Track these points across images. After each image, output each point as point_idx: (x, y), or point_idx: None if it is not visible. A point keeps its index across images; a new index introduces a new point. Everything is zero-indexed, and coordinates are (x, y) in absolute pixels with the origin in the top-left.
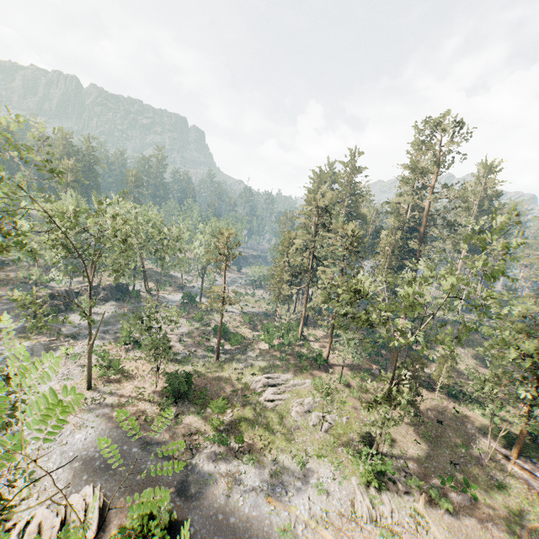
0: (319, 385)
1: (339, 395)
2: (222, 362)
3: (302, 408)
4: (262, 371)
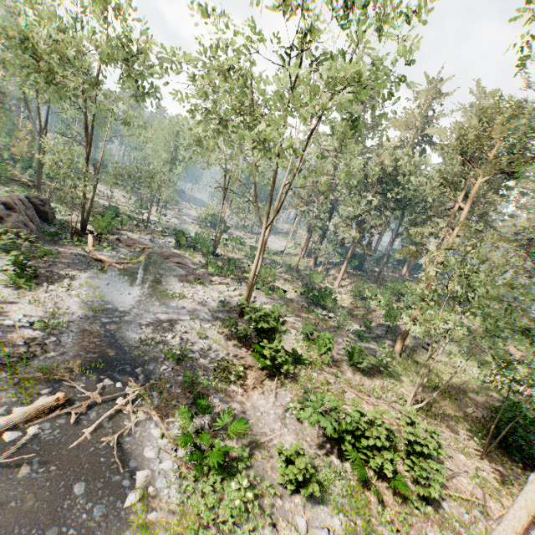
0: None
1: None
2: (415, 356)
3: None
4: (470, 360)
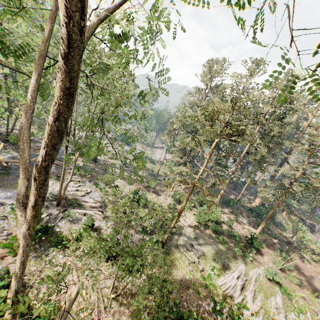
0: (275, 277)
1: (285, 283)
2: (172, 252)
3: (283, 315)
4: (217, 262)
